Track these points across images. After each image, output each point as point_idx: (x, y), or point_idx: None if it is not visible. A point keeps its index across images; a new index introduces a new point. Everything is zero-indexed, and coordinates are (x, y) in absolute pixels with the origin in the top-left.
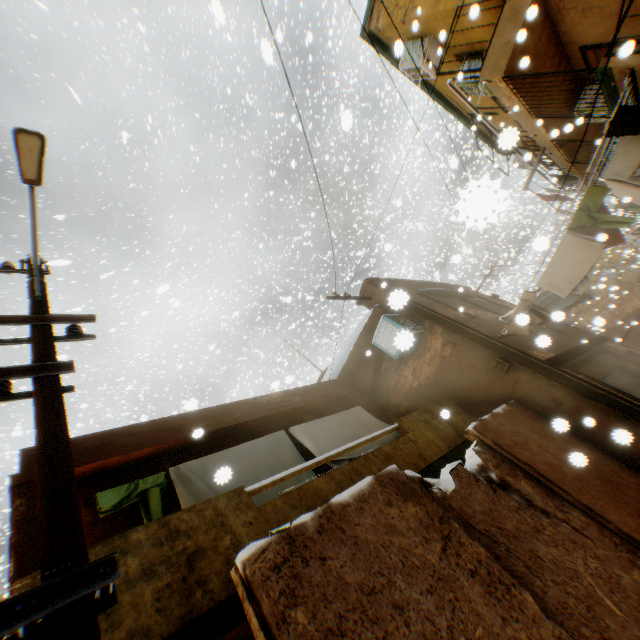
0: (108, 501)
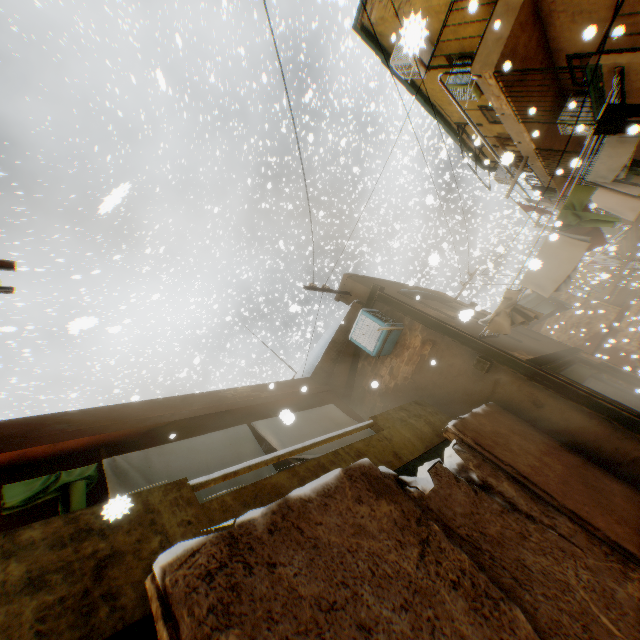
0: (17, 495)
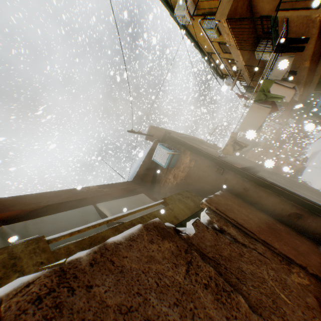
0: None
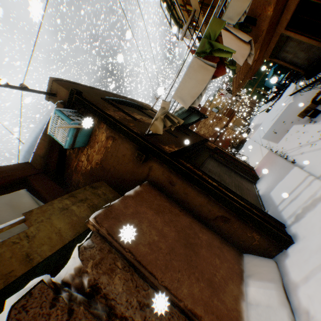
0: None
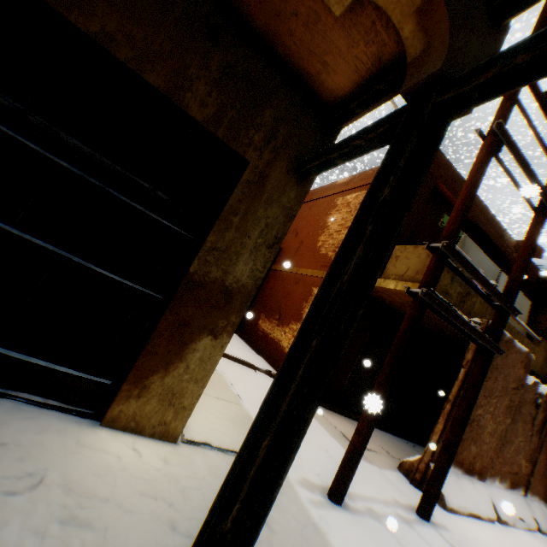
0: (444, 222)
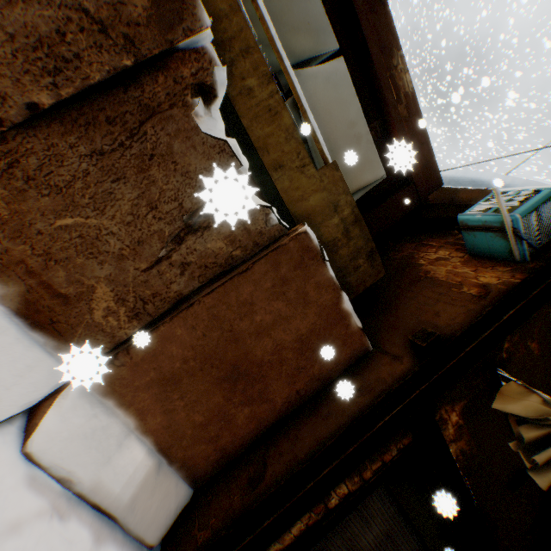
0: None
